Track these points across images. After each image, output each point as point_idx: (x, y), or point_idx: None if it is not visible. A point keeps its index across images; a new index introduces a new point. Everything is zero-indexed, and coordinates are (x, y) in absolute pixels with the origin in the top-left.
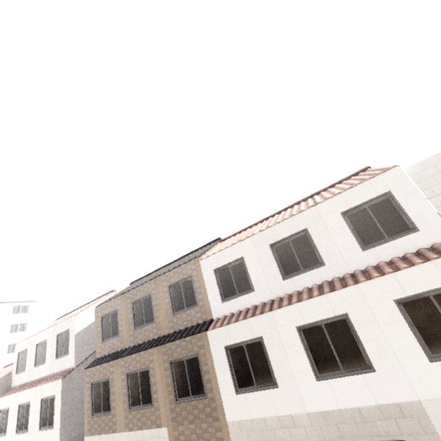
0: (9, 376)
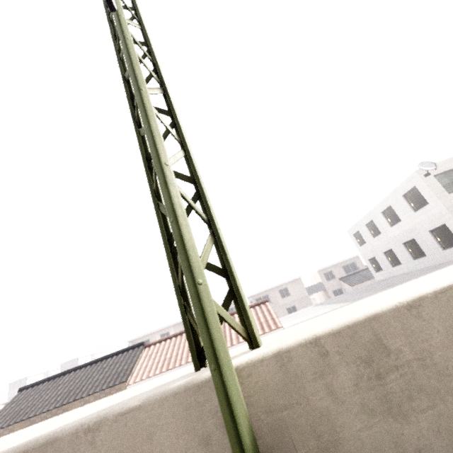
0: None
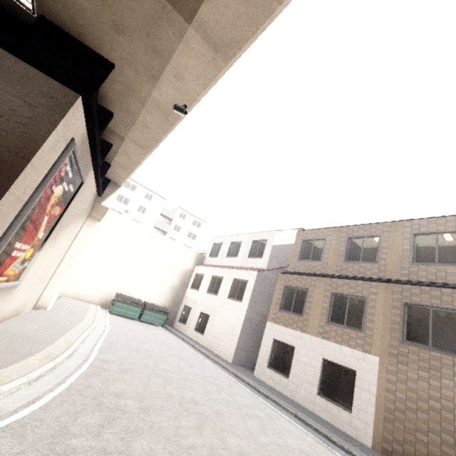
0: (204, 256)
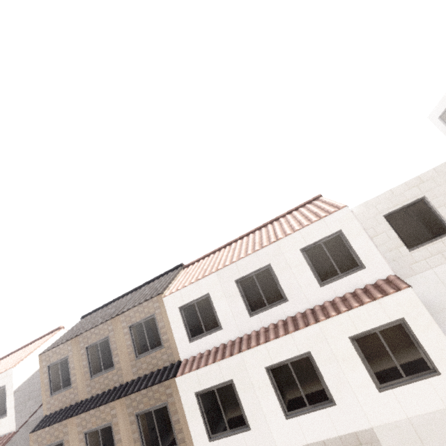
0: None
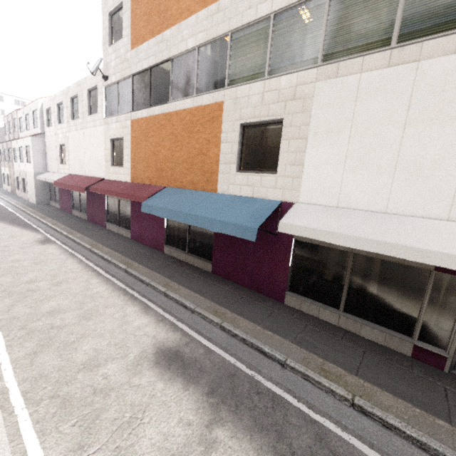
0: None
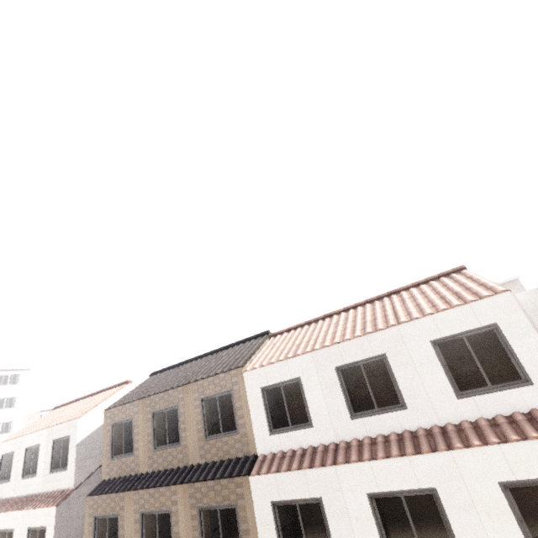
0: None
